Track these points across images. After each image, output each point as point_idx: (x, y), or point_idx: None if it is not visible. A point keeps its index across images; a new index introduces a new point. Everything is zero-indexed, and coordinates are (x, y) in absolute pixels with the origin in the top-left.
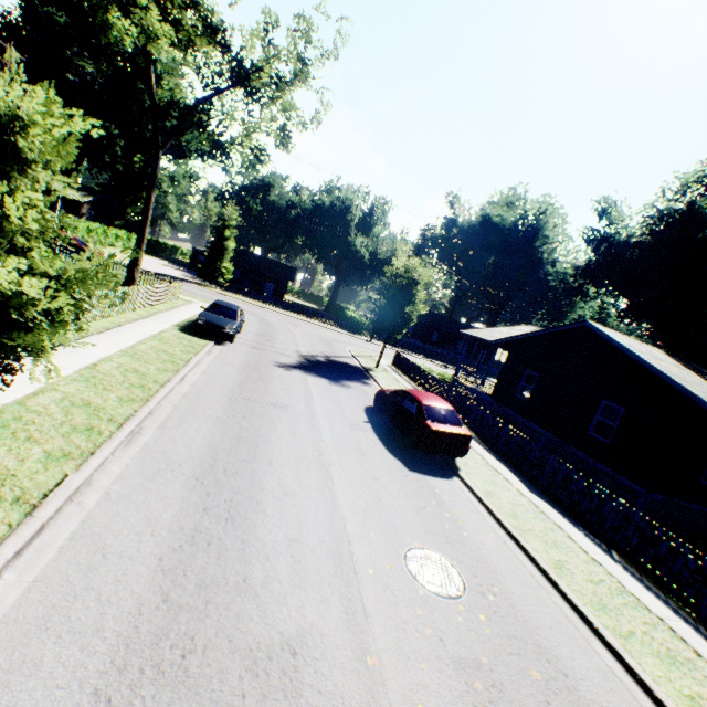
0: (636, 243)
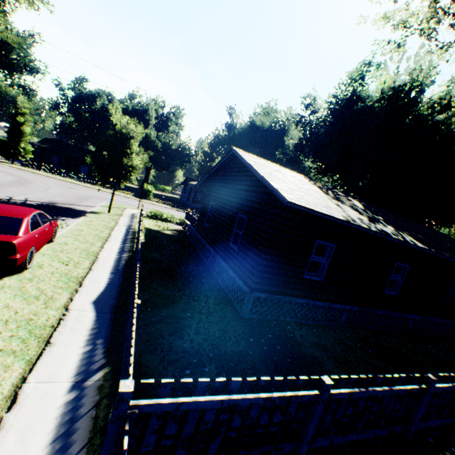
0: (324, 121)
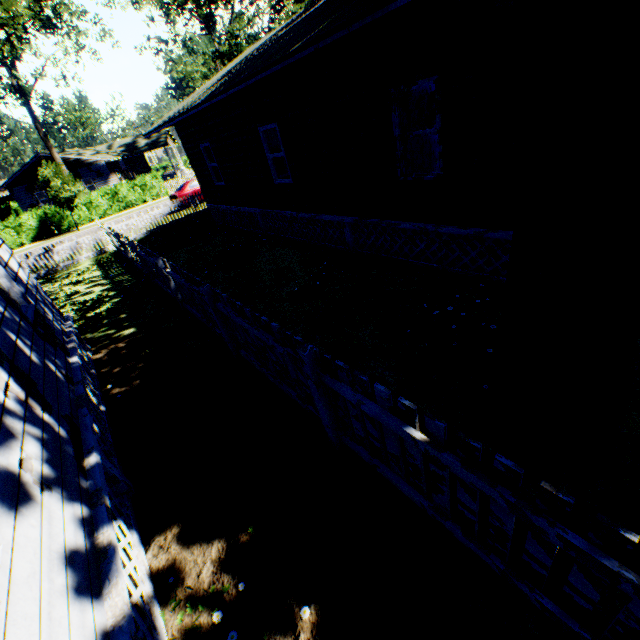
0: None
